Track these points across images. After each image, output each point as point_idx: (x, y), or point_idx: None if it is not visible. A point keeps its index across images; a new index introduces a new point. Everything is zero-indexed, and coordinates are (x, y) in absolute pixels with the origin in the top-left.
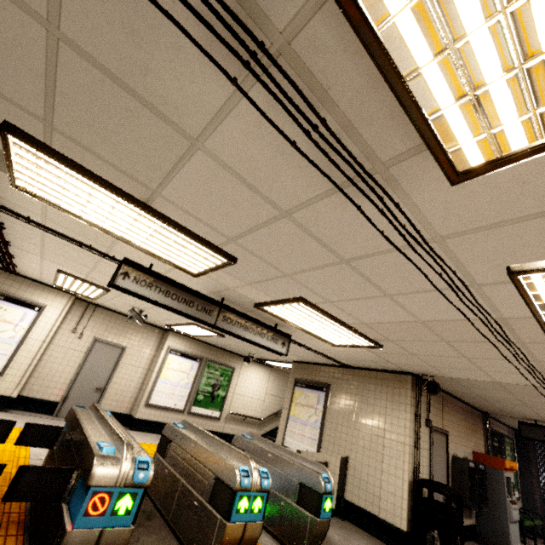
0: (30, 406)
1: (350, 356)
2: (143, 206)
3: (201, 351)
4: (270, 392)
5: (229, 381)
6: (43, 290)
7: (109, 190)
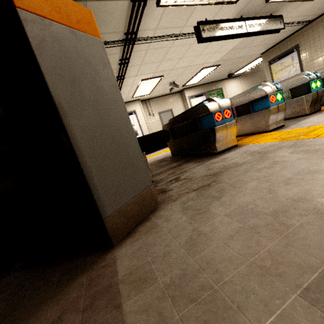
0: (159, 147)
1: (319, 5)
2: None
3: (202, 90)
4: (244, 89)
5: (223, 96)
6: (128, 105)
7: None
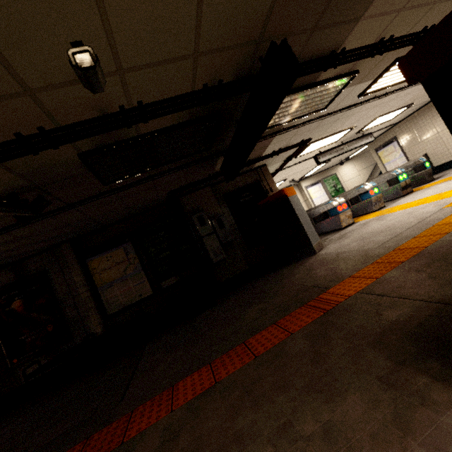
0: None
1: (399, 117)
2: (333, 135)
3: (316, 178)
4: (359, 169)
5: (338, 180)
6: None
7: (327, 138)
